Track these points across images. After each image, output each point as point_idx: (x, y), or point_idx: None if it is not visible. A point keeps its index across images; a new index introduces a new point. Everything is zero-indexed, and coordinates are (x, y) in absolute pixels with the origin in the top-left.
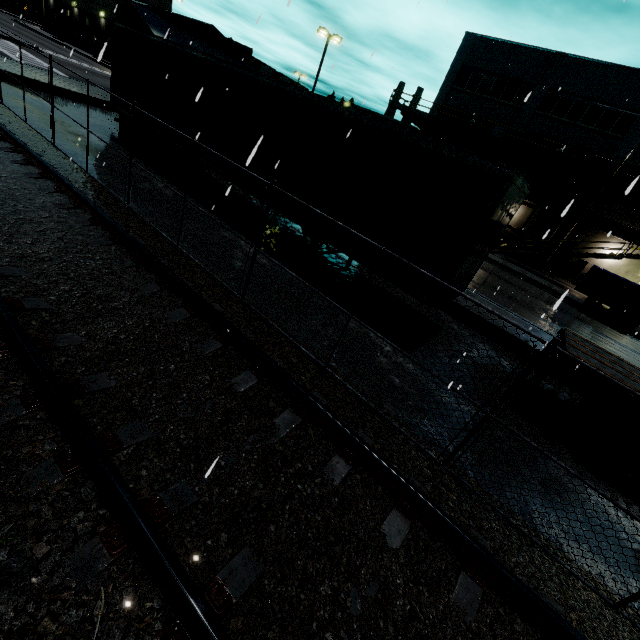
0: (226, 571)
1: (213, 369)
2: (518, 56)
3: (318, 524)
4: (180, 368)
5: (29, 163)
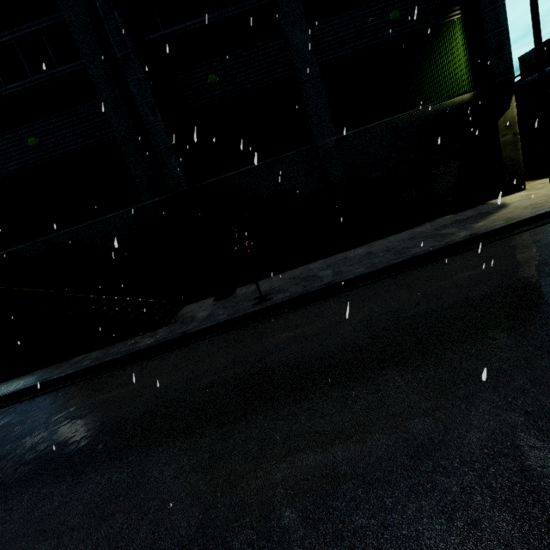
0: None
1: None
2: (549, 44)
3: None
4: None
5: None
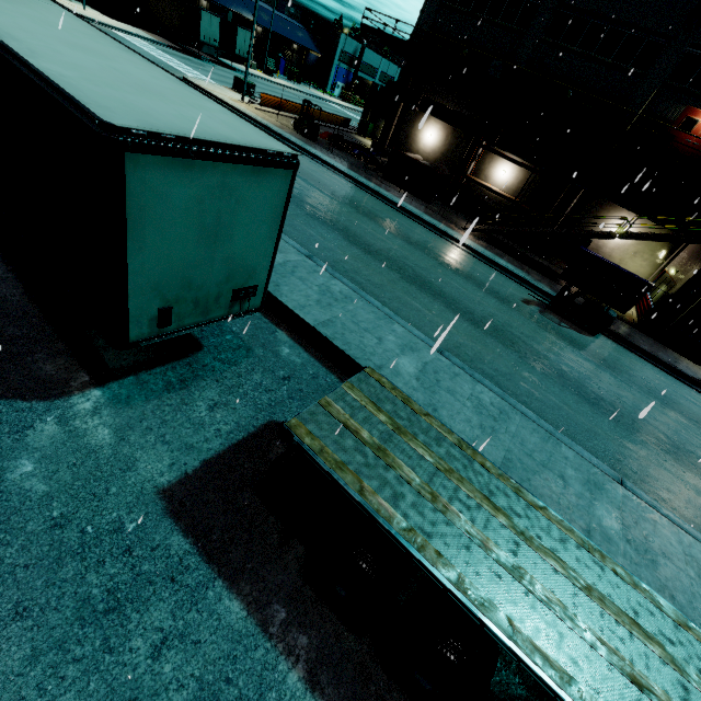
0: None
1: None
2: None
3: None
4: None
5: None
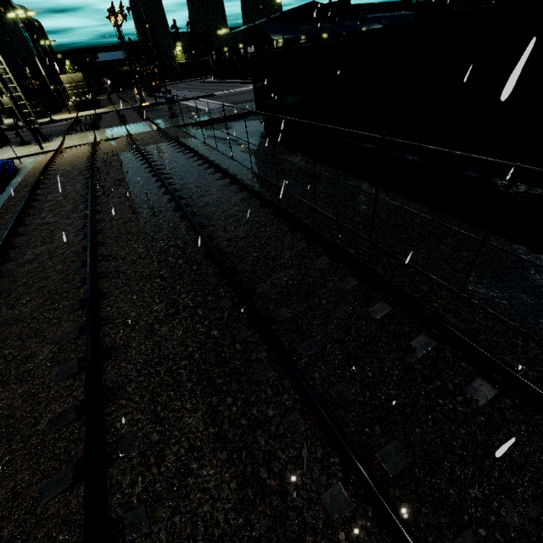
0: (382, 453)
1: (353, 301)
2: None
3: (463, 436)
4: (329, 302)
5: (224, 177)
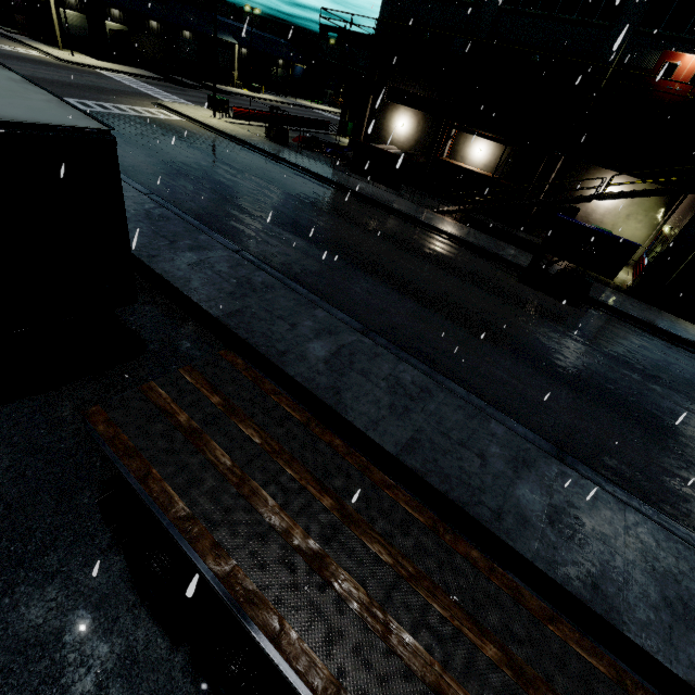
0: None
1: None
2: None
3: None
4: None
5: None
